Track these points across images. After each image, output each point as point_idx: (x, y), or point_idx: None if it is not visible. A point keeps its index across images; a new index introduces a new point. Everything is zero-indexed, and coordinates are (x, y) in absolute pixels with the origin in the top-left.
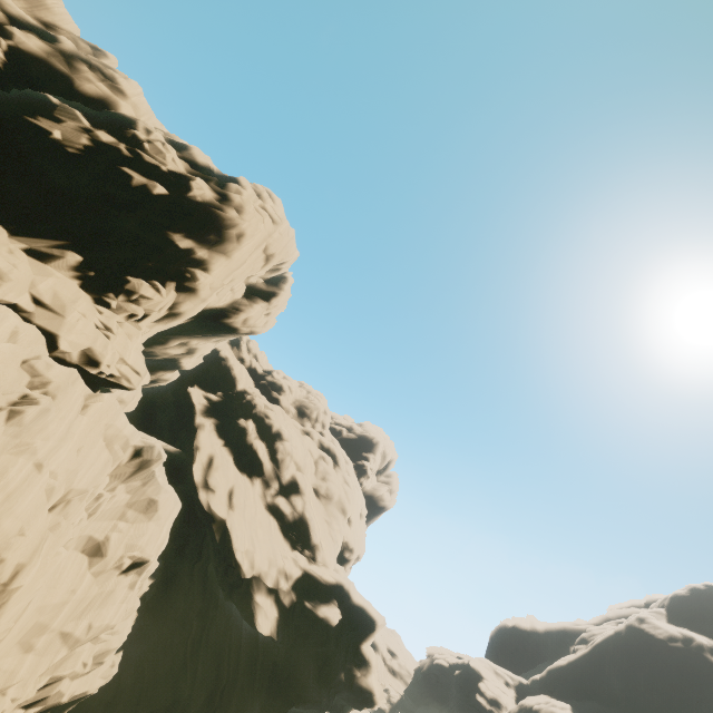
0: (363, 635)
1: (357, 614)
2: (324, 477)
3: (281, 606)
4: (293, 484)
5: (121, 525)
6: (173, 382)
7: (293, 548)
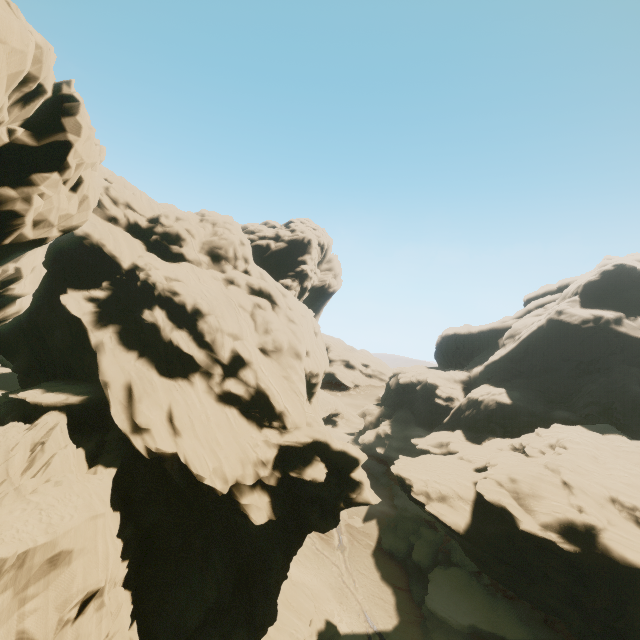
0: (350, 469)
1: (339, 458)
2: (266, 329)
3: (269, 487)
4: (236, 358)
5: (30, 605)
6: (38, 295)
7: (261, 427)
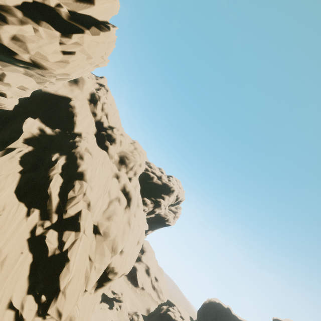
0: None
1: None
2: (110, 216)
3: None
4: (73, 219)
5: None
6: (23, 111)
7: (30, 290)
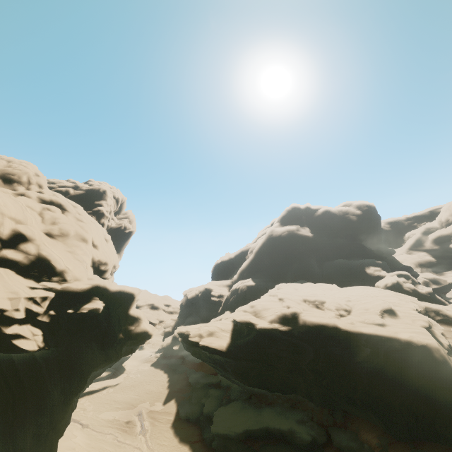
0: (128, 306)
1: (117, 297)
2: (54, 222)
3: (43, 325)
4: (17, 235)
5: None
6: None
7: (39, 282)
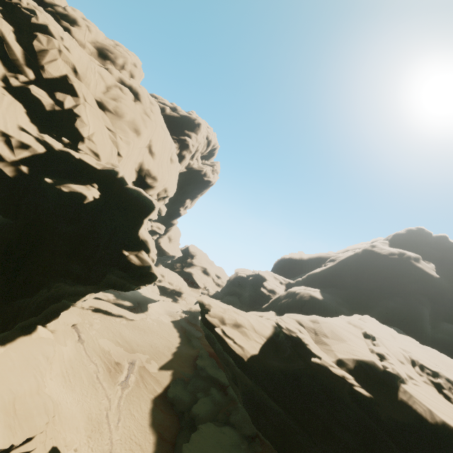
0: (133, 219)
1: (124, 199)
2: (116, 99)
3: (3, 178)
4: (61, 83)
5: None
6: None
7: (43, 133)
